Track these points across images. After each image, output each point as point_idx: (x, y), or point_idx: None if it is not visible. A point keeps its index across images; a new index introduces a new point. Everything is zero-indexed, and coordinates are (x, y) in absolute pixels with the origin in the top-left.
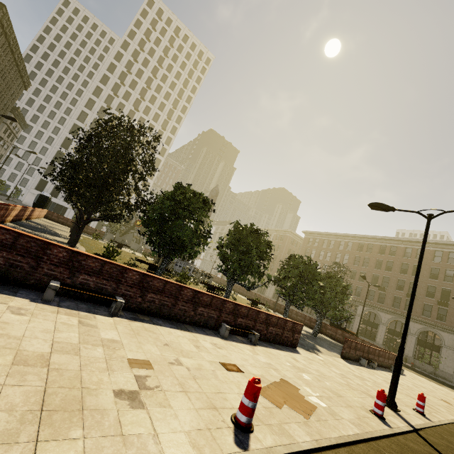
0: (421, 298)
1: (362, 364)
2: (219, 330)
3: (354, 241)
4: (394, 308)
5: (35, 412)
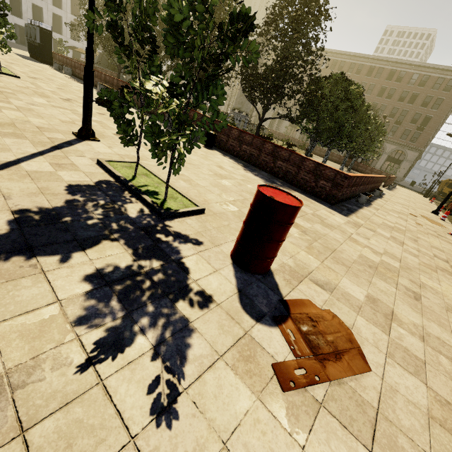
0: (405, 124)
1: (390, 189)
2: (373, 193)
3: (366, 64)
4: None
5: (451, 245)
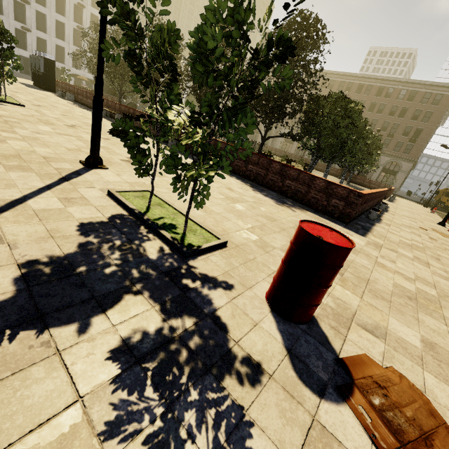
0: (397, 137)
1: (391, 200)
2: (379, 207)
3: (355, 82)
4: None
5: None
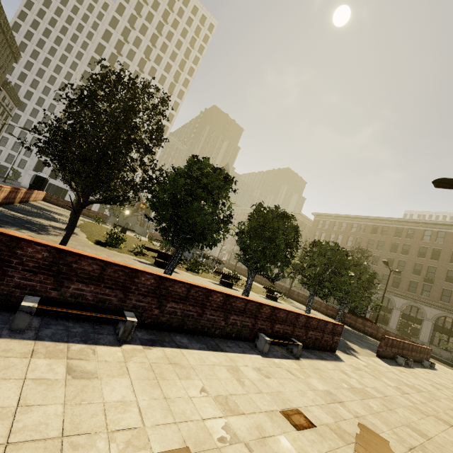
0: (439, 283)
1: (399, 363)
2: (256, 342)
3: (368, 223)
4: (410, 293)
5: None
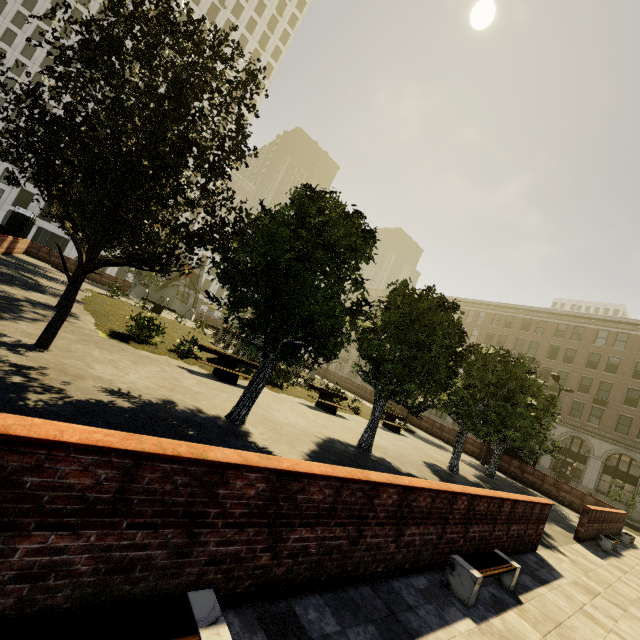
0: (615, 406)
1: (605, 549)
2: (447, 576)
3: (516, 315)
4: (572, 419)
5: None
